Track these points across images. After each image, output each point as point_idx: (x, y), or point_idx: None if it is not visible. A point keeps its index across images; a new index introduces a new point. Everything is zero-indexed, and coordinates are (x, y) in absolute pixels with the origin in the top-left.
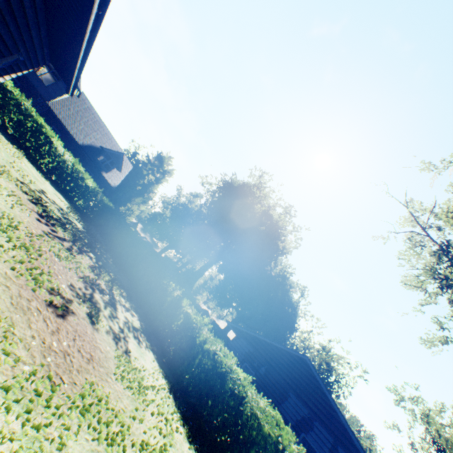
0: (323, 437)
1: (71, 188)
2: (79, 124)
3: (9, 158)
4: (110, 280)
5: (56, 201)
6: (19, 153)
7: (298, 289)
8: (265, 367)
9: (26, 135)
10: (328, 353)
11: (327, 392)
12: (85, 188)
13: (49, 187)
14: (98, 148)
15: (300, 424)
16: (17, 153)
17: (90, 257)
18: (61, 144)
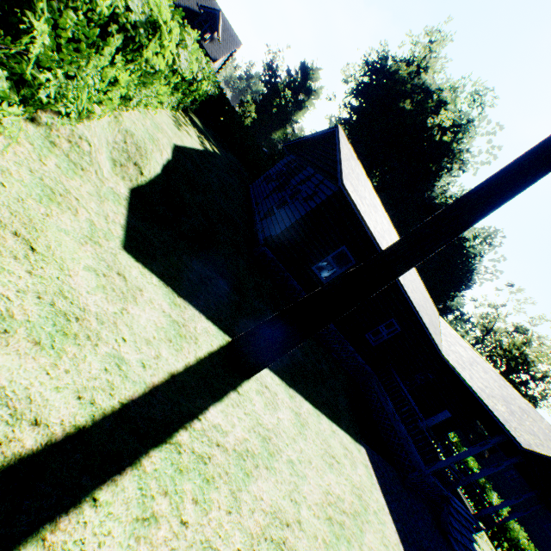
0: (315, 181)
1: None
2: None
3: None
4: None
5: None
6: None
7: (482, 232)
8: (298, 162)
9: None
10: (526, 339)
11: (338, 140)
12: None
13: None
14: (197, 13)
15: (301, 182)
16: None
17: None
18: None
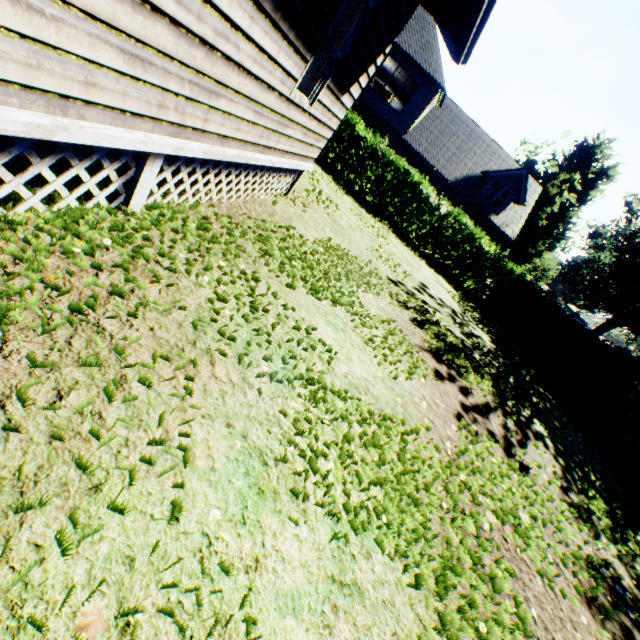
0: None
1: (452, 262)
2: (445, 149)
3: (372, 242)
4: (606, 515)
5: (441, 298)
6: (382, 228)
7: None
8: None
9: (386, 196)
10: None
11: None
12: (476, 256)
13: (426, 272)
14: (476, 177)
15: None
16: (379, 228)
17: (540, 442)
18: (431, 191)
